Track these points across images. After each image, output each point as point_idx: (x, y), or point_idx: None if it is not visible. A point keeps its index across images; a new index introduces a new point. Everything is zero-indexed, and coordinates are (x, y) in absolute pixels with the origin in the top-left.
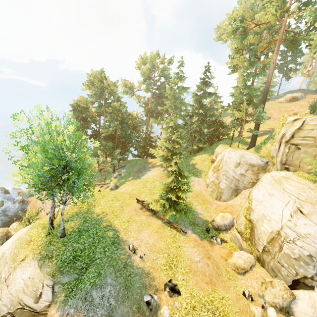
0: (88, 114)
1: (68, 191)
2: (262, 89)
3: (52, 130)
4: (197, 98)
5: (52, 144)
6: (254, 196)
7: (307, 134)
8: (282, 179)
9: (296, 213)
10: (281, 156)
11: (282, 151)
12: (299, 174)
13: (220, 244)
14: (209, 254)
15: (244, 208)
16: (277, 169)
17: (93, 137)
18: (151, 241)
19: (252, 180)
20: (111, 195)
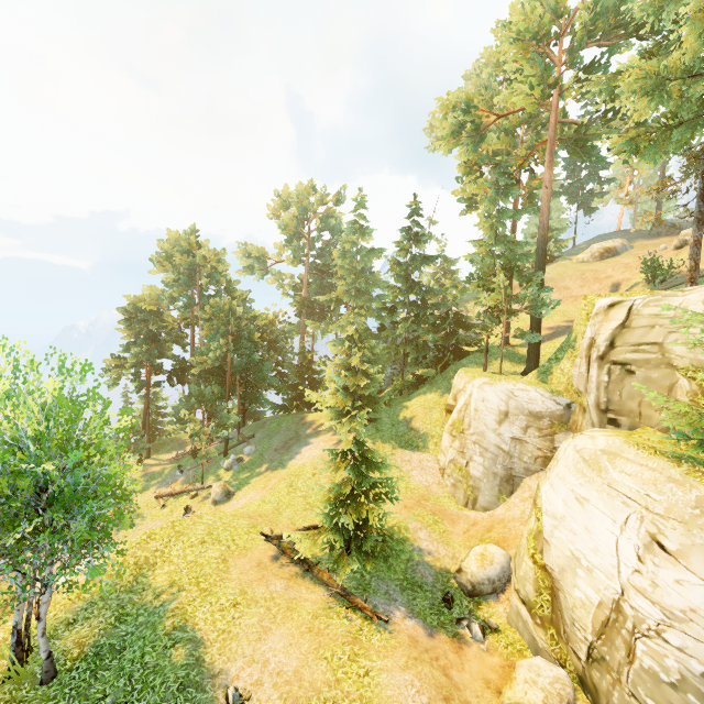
0: (162, 325)
1: (47, 557)
2: None
3: (1, 401)
4: (400, 271)
5: (1, 437)
6: (545, 505)
7: (642, 338)
8: (601, 457)
9: (650, 550)
10: (595, 391)
11: (595, 381)
12: (641, 436)
13: (482, 641)
14: (449, 685)
15: (529, 534)
16: (592, 423)
17: (177, 377)
18: (291, 665)
19: (541, 451)
20: (200, 528)
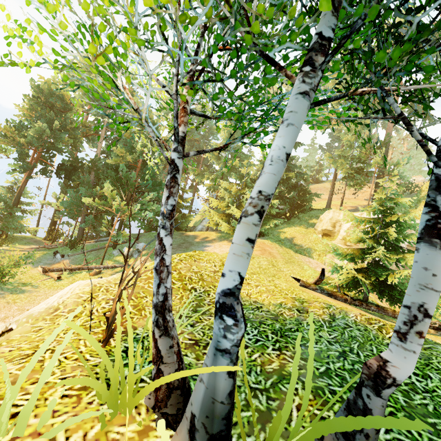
0: (68, 118)
1: None
2: (316, 168)
3: None
4: None
5: None
6: None
7: None
8: None
9: None
10: None
11: None
12: None
13: None
14: None
15: None
16: None
17: (67, 171)
18: None
19: None
20: None
